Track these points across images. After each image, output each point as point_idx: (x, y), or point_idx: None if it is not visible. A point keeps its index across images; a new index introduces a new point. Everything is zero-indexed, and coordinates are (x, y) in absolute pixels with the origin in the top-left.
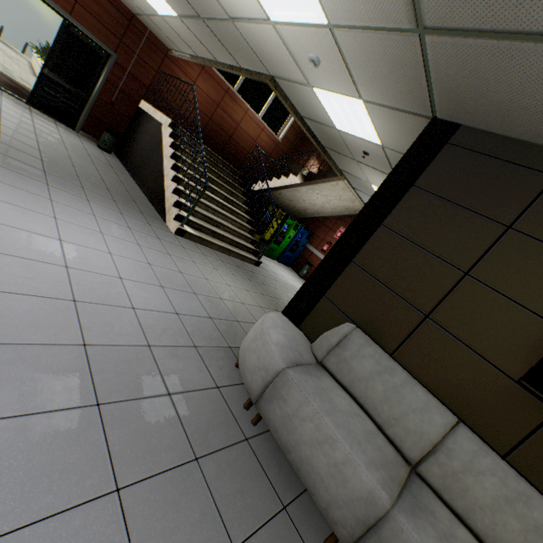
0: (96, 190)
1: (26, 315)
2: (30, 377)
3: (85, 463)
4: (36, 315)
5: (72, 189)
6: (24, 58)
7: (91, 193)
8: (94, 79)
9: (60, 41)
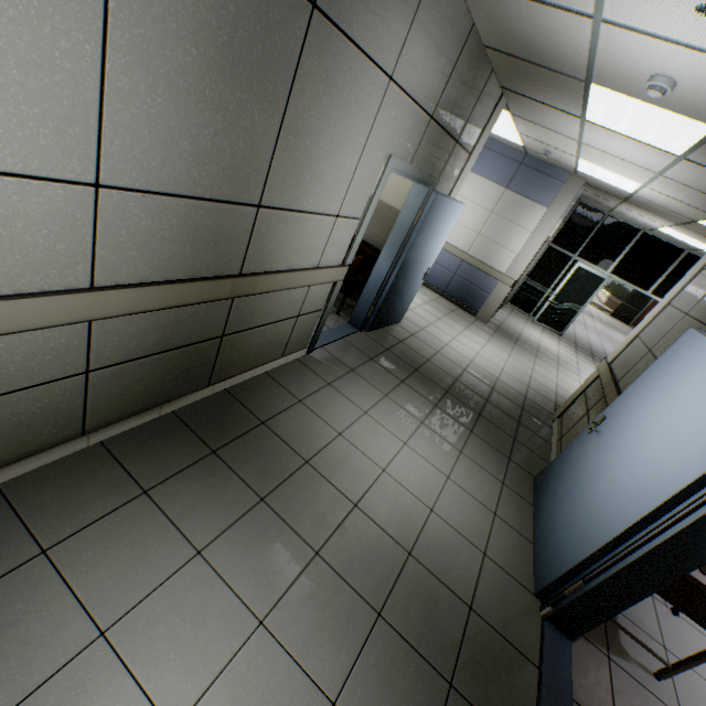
0: None
1: None
2: None
3: None
4: None
5: None
6: None
7: None
8: (645, 303)
9: (633, 291)
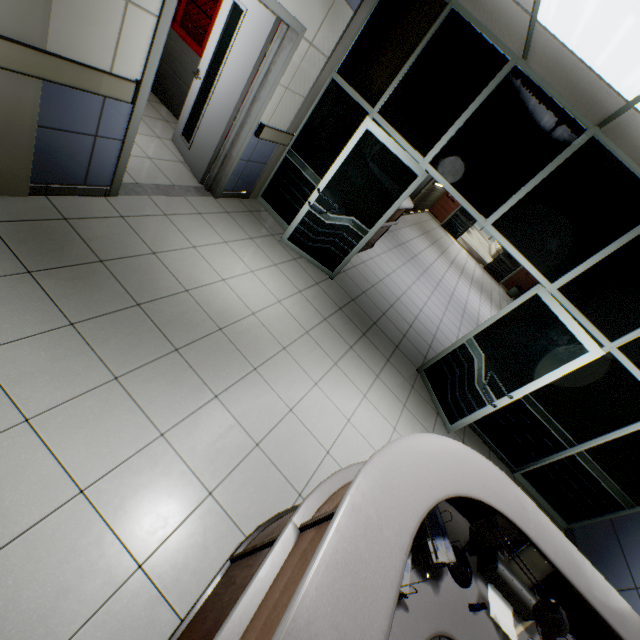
0: (495, 303)
1: (470, 308)
2: (469, 313)
3: (473, 325)
4: (471, 309)
5: (487, 298)
6: (487, 242)
7: (492, 303)
8: None
9: None
